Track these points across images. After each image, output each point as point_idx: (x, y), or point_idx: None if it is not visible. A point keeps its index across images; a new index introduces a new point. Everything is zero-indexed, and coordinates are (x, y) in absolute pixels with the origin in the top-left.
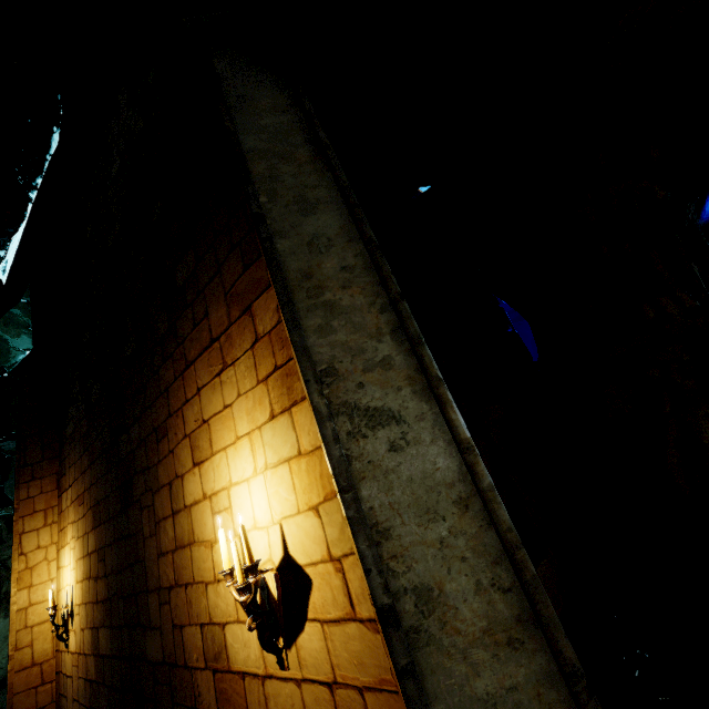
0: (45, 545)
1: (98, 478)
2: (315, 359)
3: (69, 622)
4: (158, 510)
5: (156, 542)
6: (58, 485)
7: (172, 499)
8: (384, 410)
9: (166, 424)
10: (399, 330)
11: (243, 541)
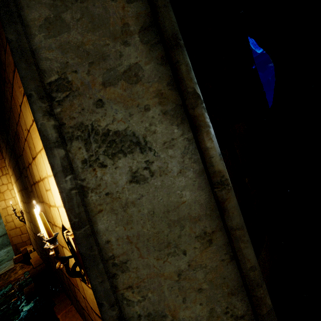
0: (6, 183)
1: (9, 156)
2: (41, 67)
3: (23, 215)
4: (29, 179)
5: (33, 195)
6: (3, 157)
7: (31, 176)
8: (127, 134)
9: (17, 131)
10: (151, 28)
11: (41, 223)
